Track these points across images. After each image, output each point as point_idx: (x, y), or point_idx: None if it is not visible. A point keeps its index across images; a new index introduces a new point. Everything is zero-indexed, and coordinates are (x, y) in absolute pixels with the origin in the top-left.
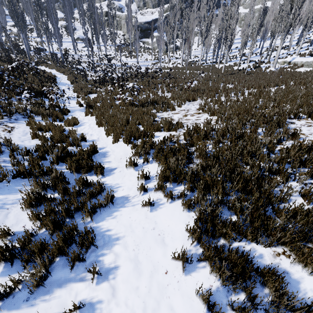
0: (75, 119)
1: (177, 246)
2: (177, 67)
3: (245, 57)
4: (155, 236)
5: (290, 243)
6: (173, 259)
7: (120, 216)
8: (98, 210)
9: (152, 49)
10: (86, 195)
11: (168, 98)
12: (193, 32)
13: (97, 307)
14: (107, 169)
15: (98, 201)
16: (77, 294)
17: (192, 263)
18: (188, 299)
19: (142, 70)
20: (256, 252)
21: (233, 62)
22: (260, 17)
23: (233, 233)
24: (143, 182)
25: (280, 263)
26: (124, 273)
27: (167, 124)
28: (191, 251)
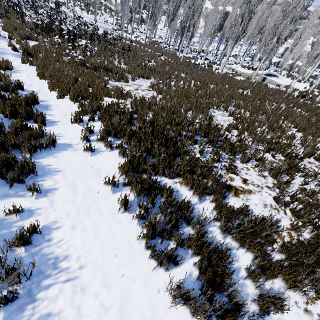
0: (7, 62)
1: (110, 178)
2: (140, 42)
3: (203, 54)
4: (92, 172)
5: (183, 175)
6: (105, 185)
7: (61, 156)
8: (38, 150)
9: (114, 11)
10: (25, 136)
11: (123, 69)
12: (161, 9)
13: (36, 212)
14: (49, 120)
15: (39, 141)
16: (16, 205)
17: (119, 188)
18: (112, 206)
19: (99, 32)
20: (163, 181)
21: (193, 55)
22: (220, 20)
23: (152, 172)
24: (87, 135)
25: (176, 187)
26: (63, 192)
27: (117, 91)
28: (120, 181)
